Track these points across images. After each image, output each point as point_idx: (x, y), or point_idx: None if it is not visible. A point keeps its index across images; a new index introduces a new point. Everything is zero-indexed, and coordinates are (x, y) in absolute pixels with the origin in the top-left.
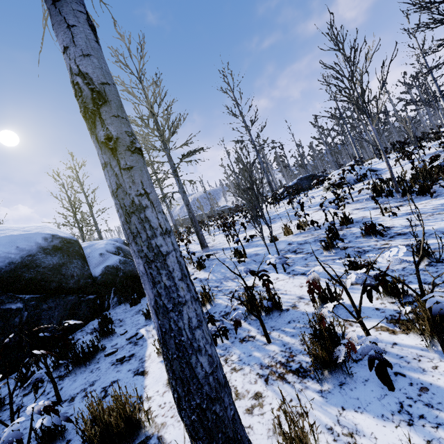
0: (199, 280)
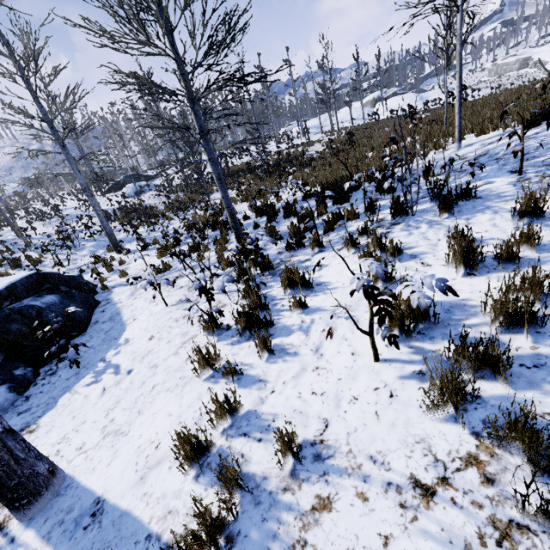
0: (5, 255)
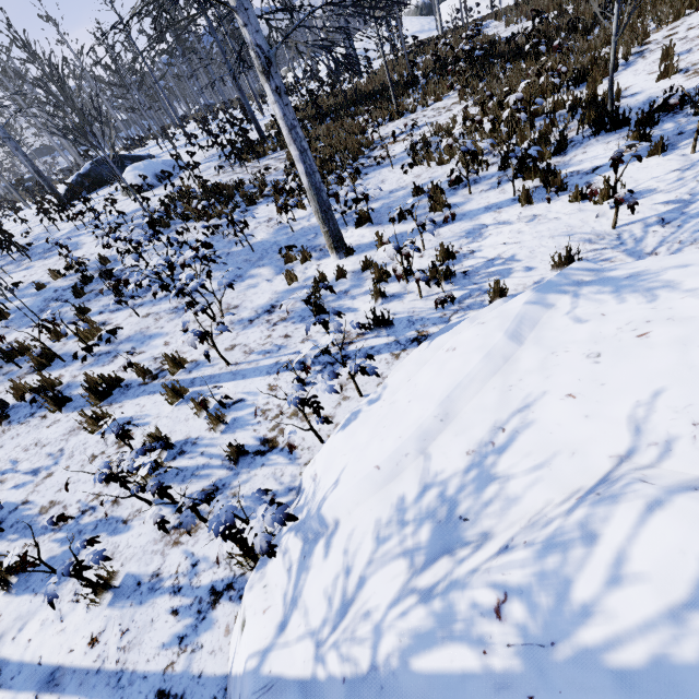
0: None
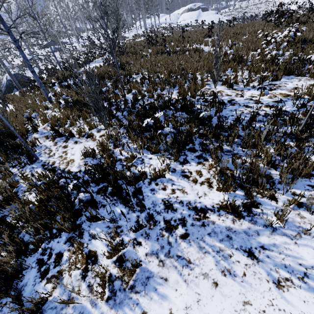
0: None
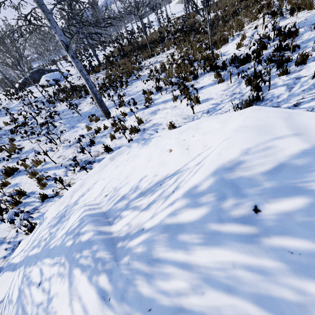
0: None
